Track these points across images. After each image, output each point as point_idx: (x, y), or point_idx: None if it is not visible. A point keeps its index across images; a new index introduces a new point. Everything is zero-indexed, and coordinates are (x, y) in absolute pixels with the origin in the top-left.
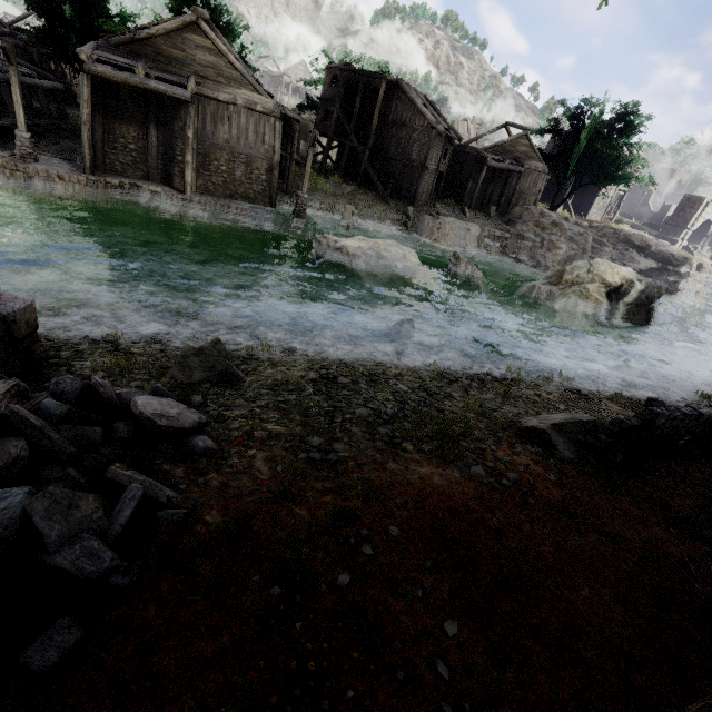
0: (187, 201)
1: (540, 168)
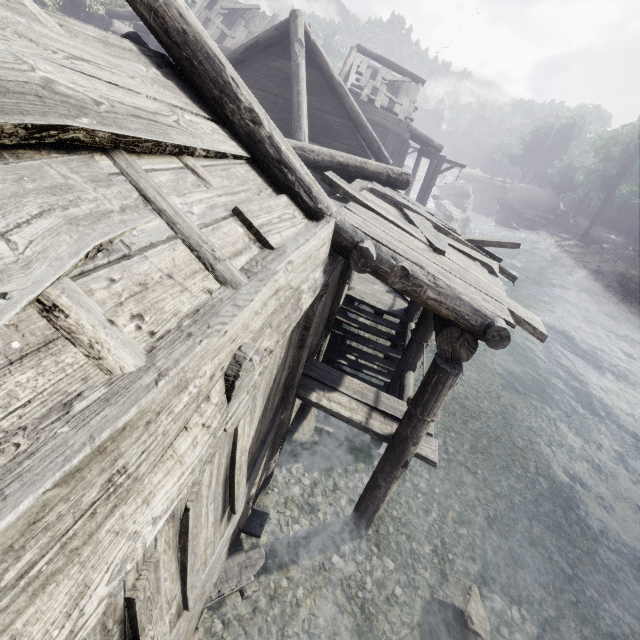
0: None
1: None
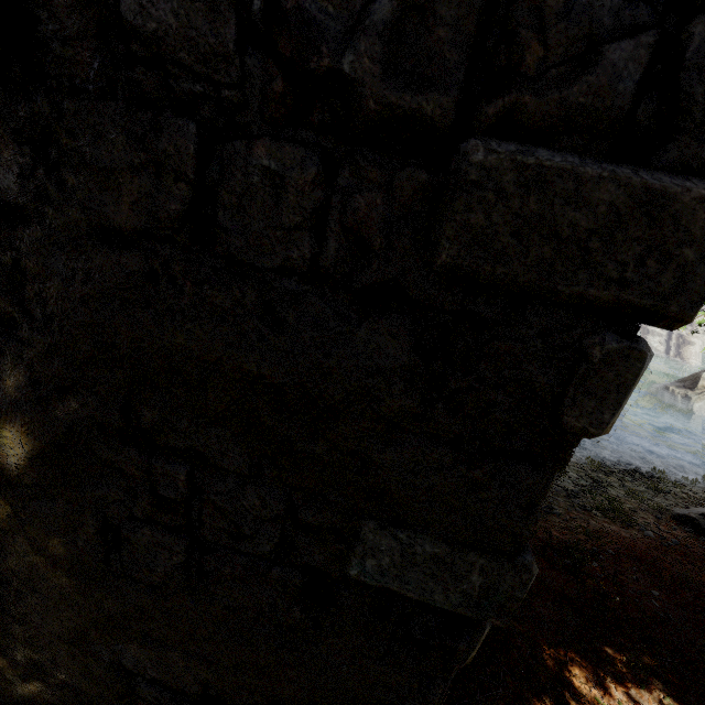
0: None
1: None
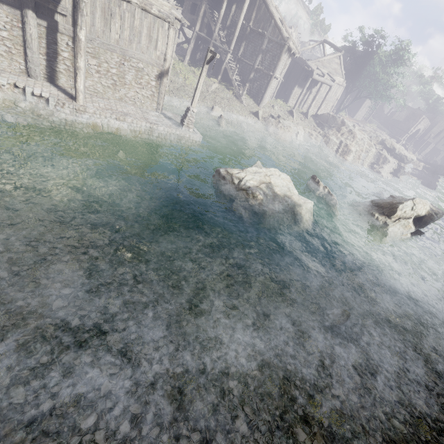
0: (80, 112)
1: (341, 82)
